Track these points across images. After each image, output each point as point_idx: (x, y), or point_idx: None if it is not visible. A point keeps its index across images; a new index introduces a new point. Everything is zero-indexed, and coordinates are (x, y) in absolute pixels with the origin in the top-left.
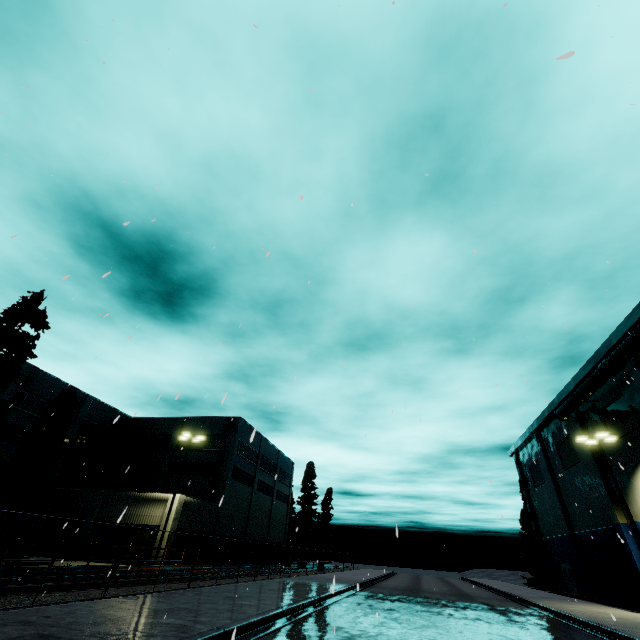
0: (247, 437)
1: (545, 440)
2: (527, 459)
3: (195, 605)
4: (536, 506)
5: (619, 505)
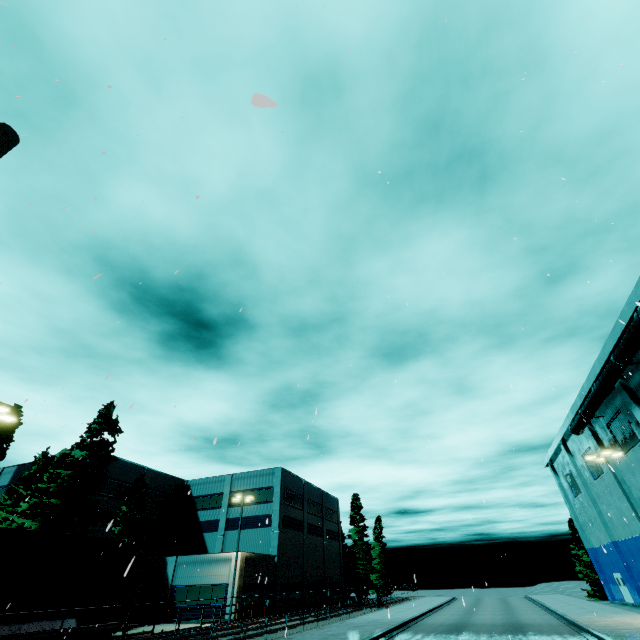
0: (291, 485)
1: (572, 451)
2: (561, 469)
3: None
4: (579, 516)
5: None
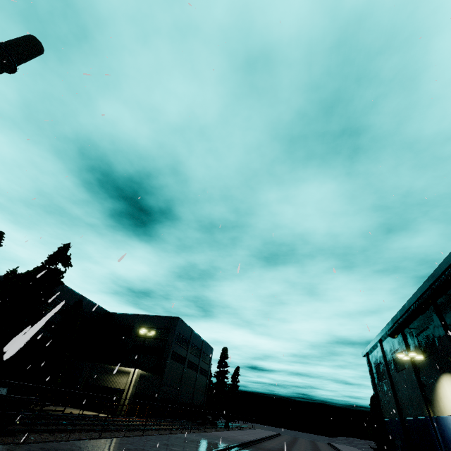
0: (182, 331)
1: (385, 349)
2: (374, 360)
3: (148, 447)
4: (380, 395)
5: (428, 403)
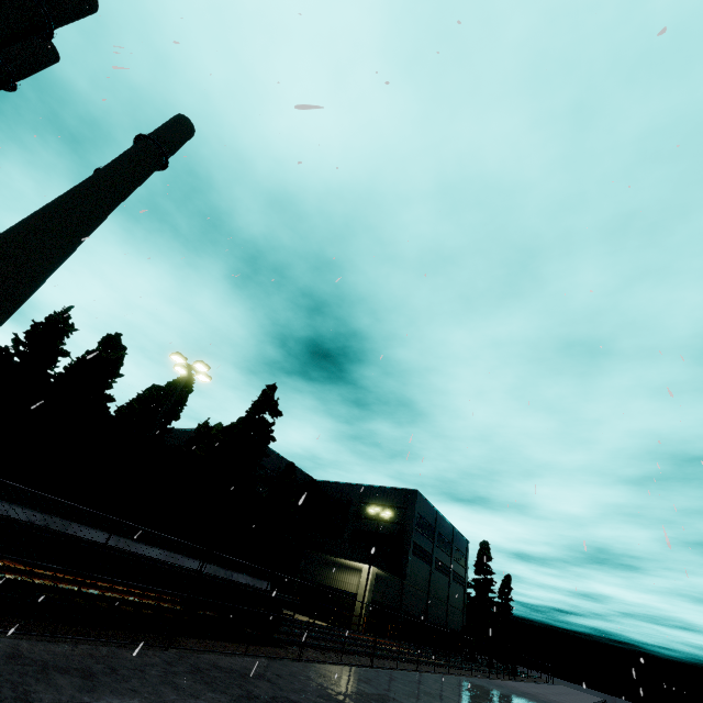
0: (424, 511)
1: None
2: None
3: (450, 695)
4: None
5: None
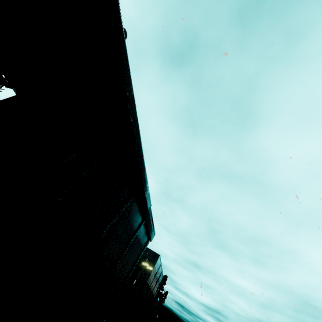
0: (157, 264)
1: None
2: None
3: None
4: None
5: None
